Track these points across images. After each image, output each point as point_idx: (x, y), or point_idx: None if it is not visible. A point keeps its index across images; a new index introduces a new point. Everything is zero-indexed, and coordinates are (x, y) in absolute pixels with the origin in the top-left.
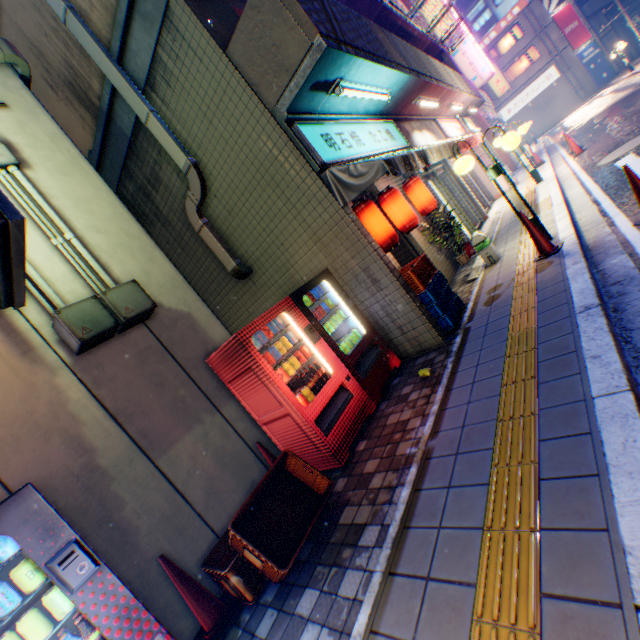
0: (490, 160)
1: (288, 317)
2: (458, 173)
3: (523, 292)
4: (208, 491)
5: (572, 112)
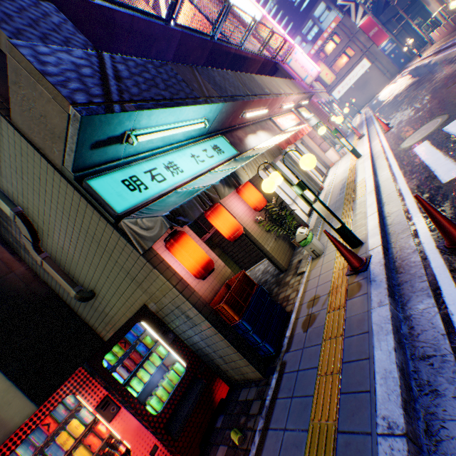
0: (324, 136)
1: (78, 395)
2: (266, 192)
3: (333, 328)
4: None
5: (383, 88)
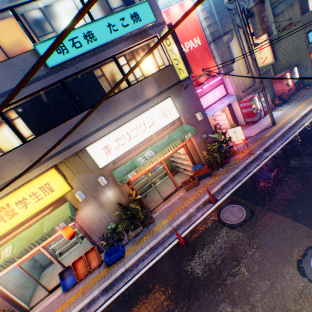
0: None
1: (287, 74)
2: None
3: None
4: None
5: None
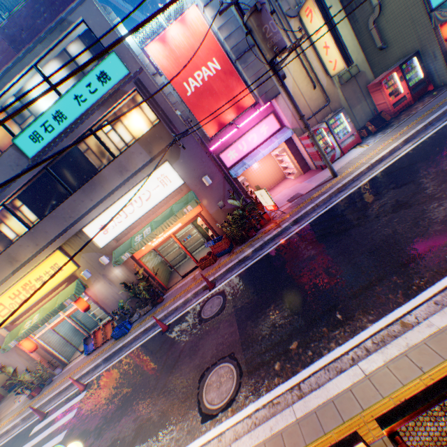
0: None
1: (394, 74)
2: None
3: None
4: (359, 119)
5: None
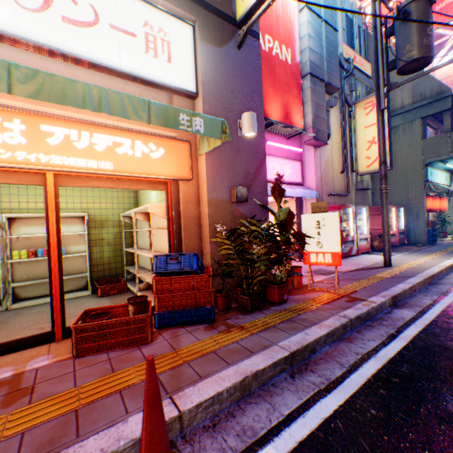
0: None
1: (393, 210)
2: None
3: None
4: None
5: None
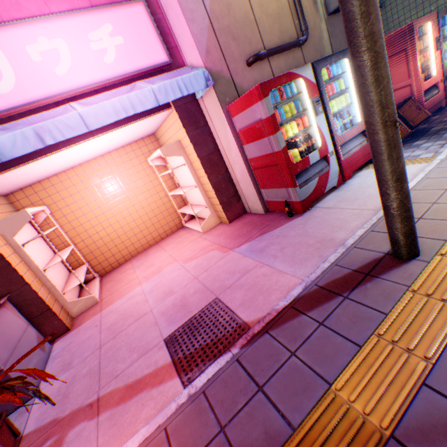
0: None
1: (429, 28)
2: None
3: None
4: None
5: None
